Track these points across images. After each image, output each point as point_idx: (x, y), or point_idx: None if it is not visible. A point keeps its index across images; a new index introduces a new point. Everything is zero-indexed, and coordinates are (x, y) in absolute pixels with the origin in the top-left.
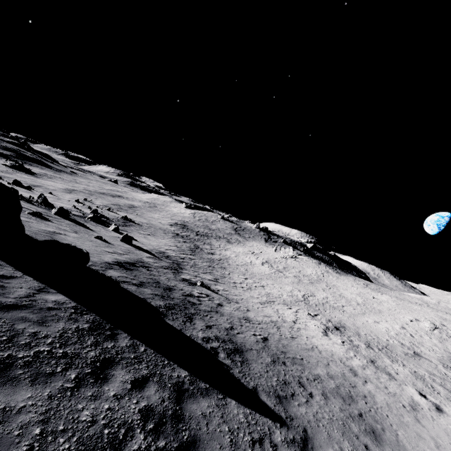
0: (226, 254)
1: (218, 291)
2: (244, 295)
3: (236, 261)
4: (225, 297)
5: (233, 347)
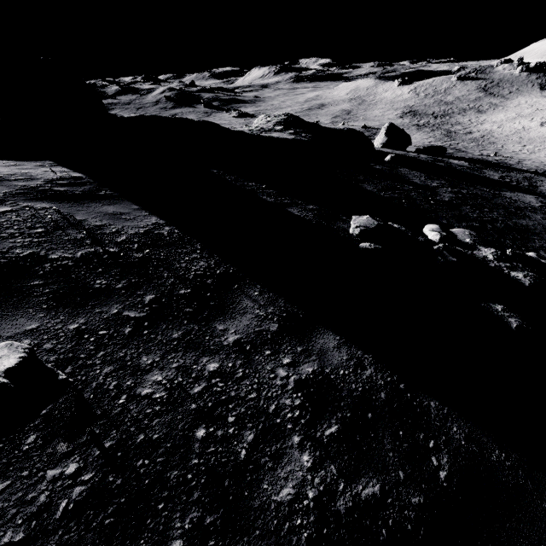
0: (485, 128)
1: (508, 157)
2: (531, 157)
3: (502, 133)
4: (518, 159)
5: (544, 171)
